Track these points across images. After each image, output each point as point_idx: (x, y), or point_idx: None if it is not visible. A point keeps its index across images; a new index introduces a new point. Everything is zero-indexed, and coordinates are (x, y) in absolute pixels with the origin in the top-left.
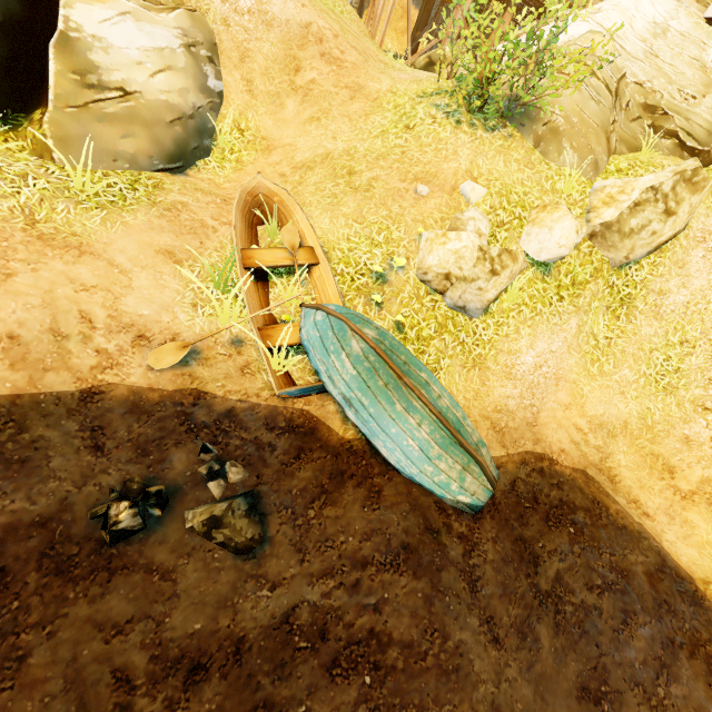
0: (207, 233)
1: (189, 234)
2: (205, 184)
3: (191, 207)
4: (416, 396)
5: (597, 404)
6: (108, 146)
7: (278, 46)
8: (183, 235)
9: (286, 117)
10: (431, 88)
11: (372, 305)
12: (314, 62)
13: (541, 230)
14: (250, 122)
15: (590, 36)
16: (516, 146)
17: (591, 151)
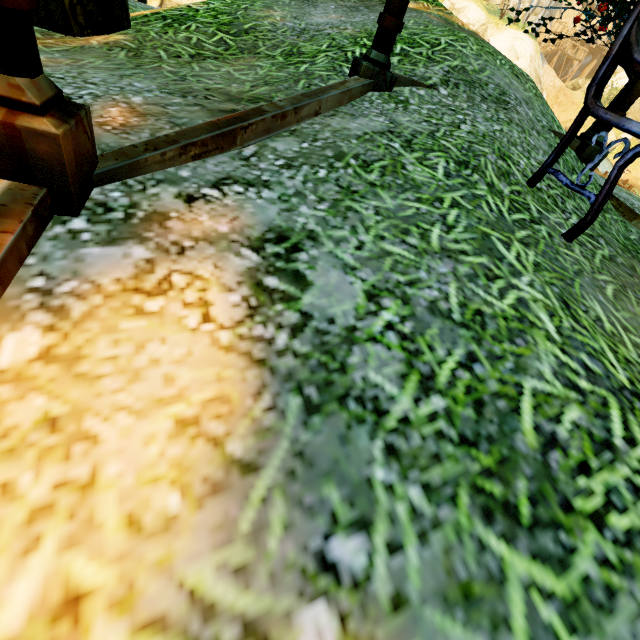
0: None
1: None
2: None
3: None
4: (607, 160)
5: (634, 175)
6: None
7: (555, 93)
8: None
9: (554, 110)
10: None
11: None
12: (562, 96)
13: (625, 135)
14: None
15: None
16: None
17: (636, 117)
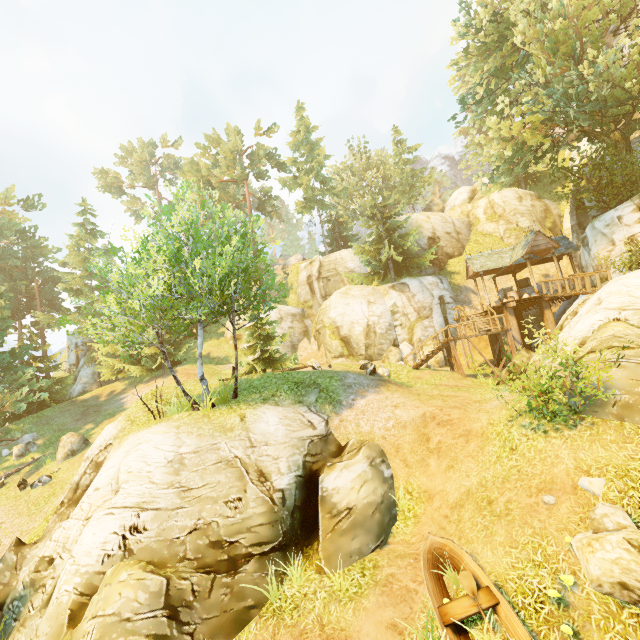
0: (412, 596)
1: (401, 602)
2: (400, 545)
3: (397, 575)
4: None
5: None
6: (346, 549)
7: (413, 433)
8: (397, 604)
9: (432, 471)
10: (514, 411)
11: (569, 638)
12: (435, 431)
13: None
14: (413, 484)
15: (601, 330)
16: (603, 429)
17: None
